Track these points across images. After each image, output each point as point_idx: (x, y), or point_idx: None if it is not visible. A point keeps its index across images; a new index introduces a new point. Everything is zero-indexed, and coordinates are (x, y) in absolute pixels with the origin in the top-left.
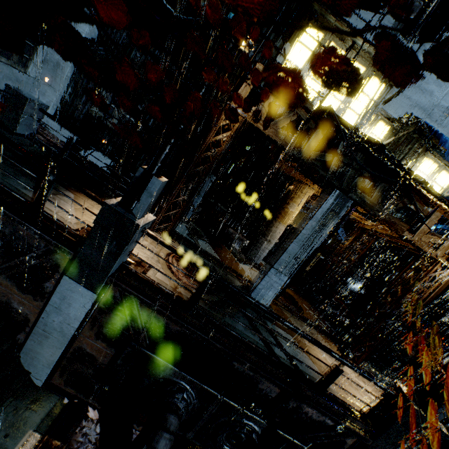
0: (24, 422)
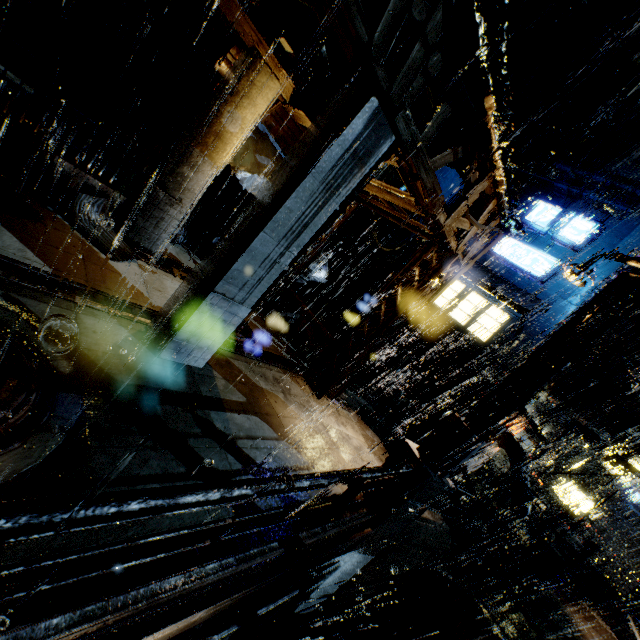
0: None
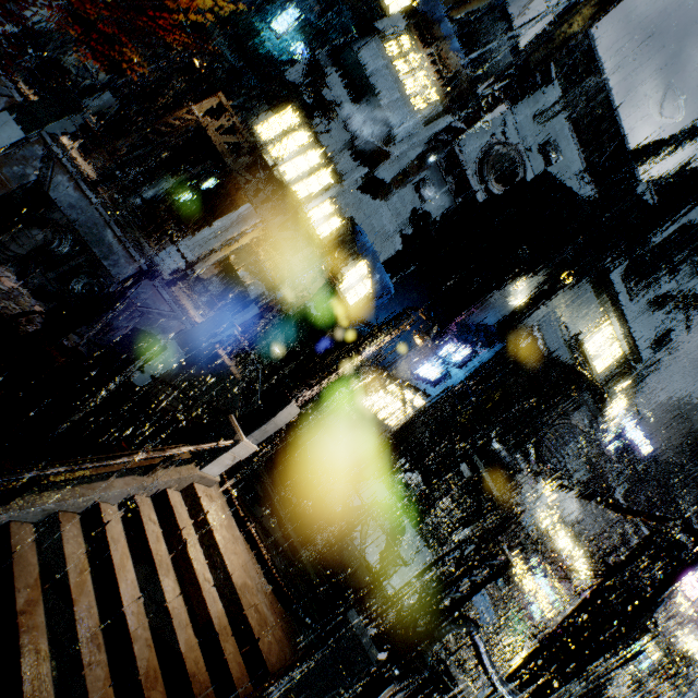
0: None
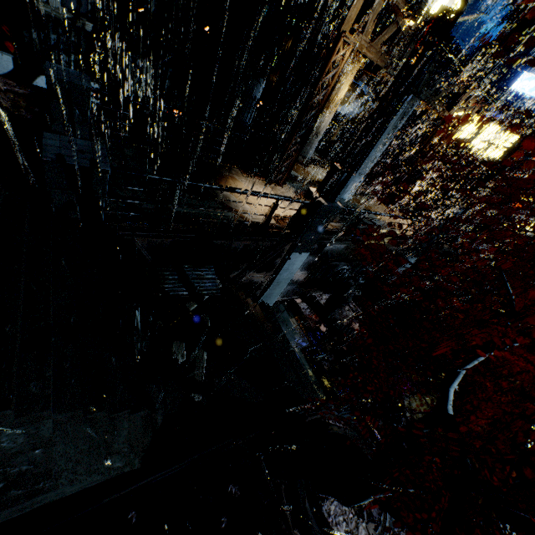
0: (285, 318)
